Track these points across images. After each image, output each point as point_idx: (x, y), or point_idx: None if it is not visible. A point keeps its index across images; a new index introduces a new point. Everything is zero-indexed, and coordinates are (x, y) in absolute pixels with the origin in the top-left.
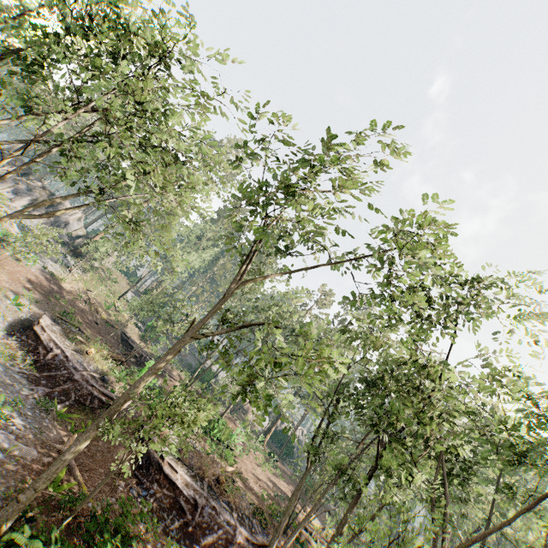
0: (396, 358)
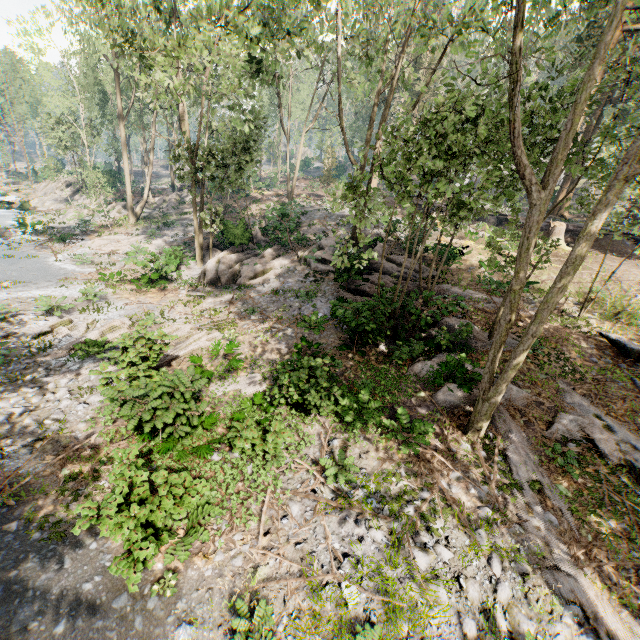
0: None
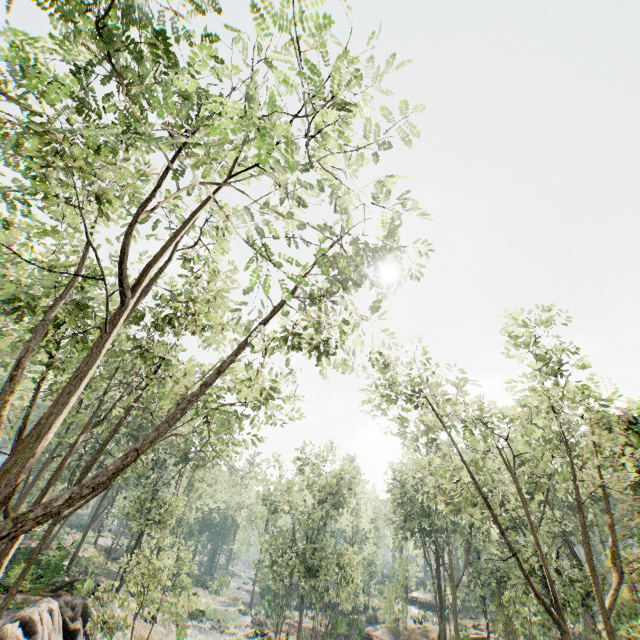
0: None
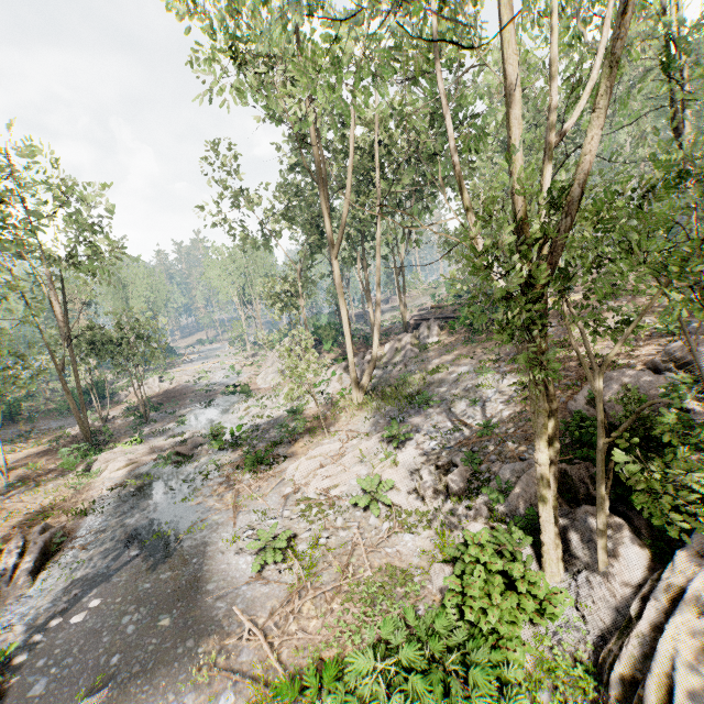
0: None
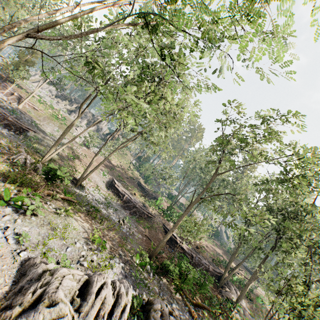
0: (284, 198)
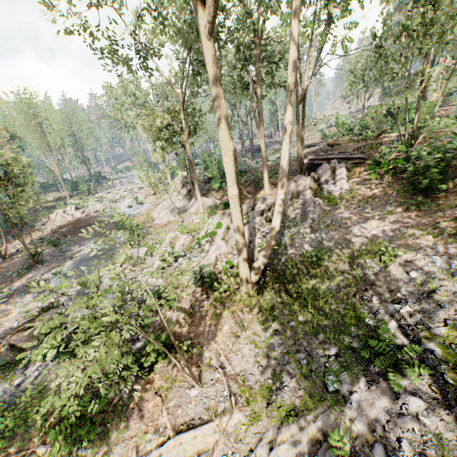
0: None
